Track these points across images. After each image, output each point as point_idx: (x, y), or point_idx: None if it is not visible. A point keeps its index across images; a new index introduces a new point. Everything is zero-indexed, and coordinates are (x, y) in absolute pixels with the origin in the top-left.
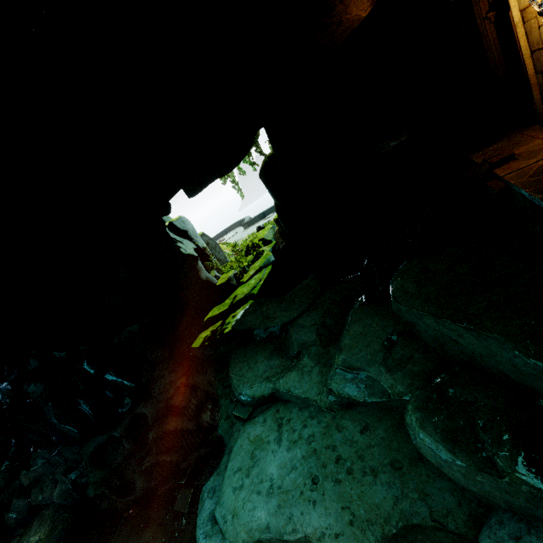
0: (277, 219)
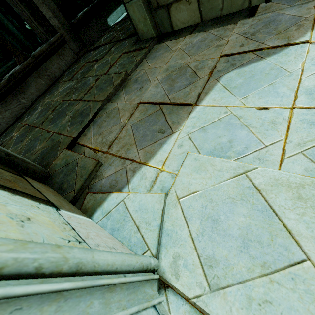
0: None
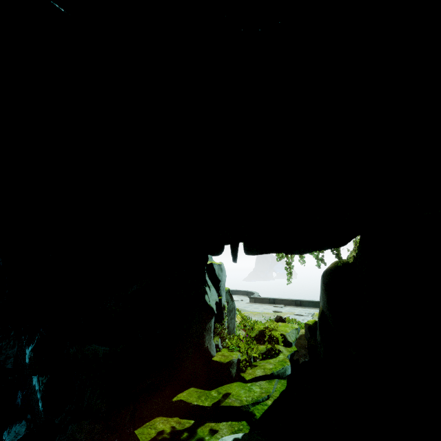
0: (311, 326)
